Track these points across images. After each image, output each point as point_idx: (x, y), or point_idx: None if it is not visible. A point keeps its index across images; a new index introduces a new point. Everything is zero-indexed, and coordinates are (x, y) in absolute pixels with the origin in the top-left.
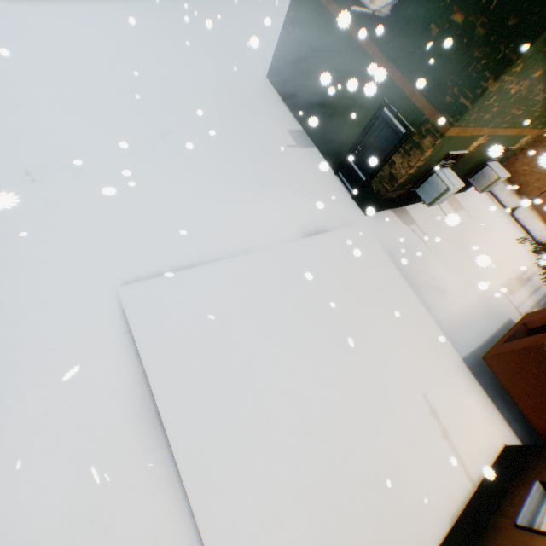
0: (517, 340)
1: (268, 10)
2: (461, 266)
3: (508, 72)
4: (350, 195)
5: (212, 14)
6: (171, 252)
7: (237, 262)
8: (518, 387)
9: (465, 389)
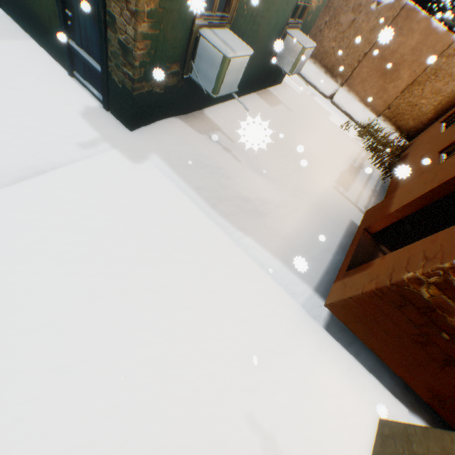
0: (364, 267)
1: None
2: (287, 172)
3: None
4: (101, 106)
5: None
6: None
7: None
8: (379, 339)
9: (313, 357)
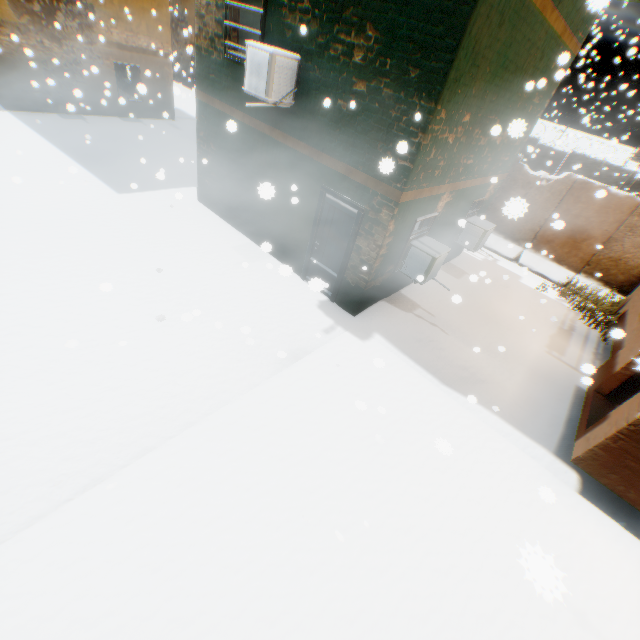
0: (601, 420)
1: (192, 140)
2: (492, 339)
3: (435, 120)
4: (328, 298)
5: (124, 156)
6: (58, 472)
7: (177, 446)
8: (638, 491)
9: (572, 518)
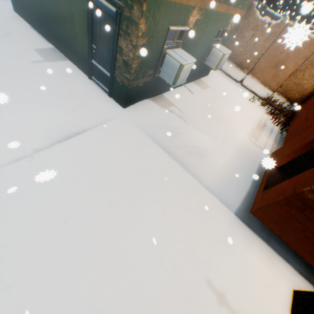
0: (275, 187)
1: None
2: (217, 129)
3: None
4: (106, 94)
5: None
6: None
7: None
8: (289, 234)
9: (245, 246)
